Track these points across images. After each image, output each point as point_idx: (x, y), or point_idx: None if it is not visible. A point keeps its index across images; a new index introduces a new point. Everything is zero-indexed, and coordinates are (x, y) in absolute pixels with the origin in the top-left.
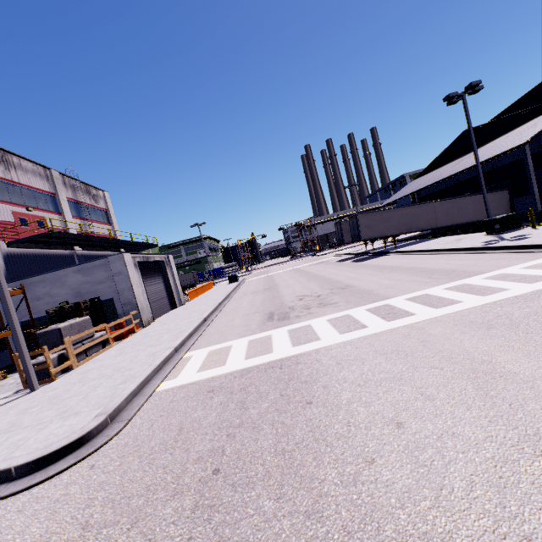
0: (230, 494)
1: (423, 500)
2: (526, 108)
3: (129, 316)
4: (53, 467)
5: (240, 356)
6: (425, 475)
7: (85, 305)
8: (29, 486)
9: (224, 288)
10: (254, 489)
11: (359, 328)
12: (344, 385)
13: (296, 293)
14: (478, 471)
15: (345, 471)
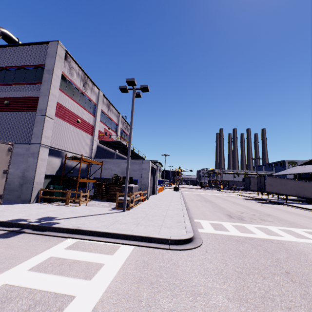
0: (308, 282)
1: None
2: None
3: (146, 191)
4: (185, 245)
5: (236, 230)
6: None
7: (129, 179)
8: (182, 249)
9: (173, 192)
10: None
11: (307, 238)
12: None
13: (233, 209)
14: None
15: None
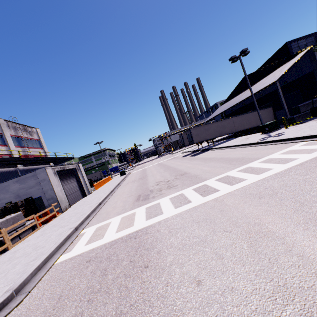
0: None
1: None
2: (275, 62)
3: (51, 207)
4: None
5: (114, 230)
6: None
7: (21, 203)
8: None
9: (117, 179)
10: None
11: (186, 203)
12: (170, 250)
13: (156, 180)
14: None
15: None
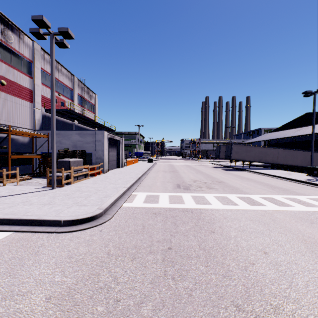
0: (180, 259)
1: (282, 284)
2: None
3: (99, 165)
4: (81, 226)
5: (166, 201)
6: (282, 275)
7: (78, 152)
8: (71, 231)
9: (145, 164)
10: (192, 260)
11: (234, 204)
12: (231, 229)
13: (191, 178)
14: (310, 280)
15: (240, 264)
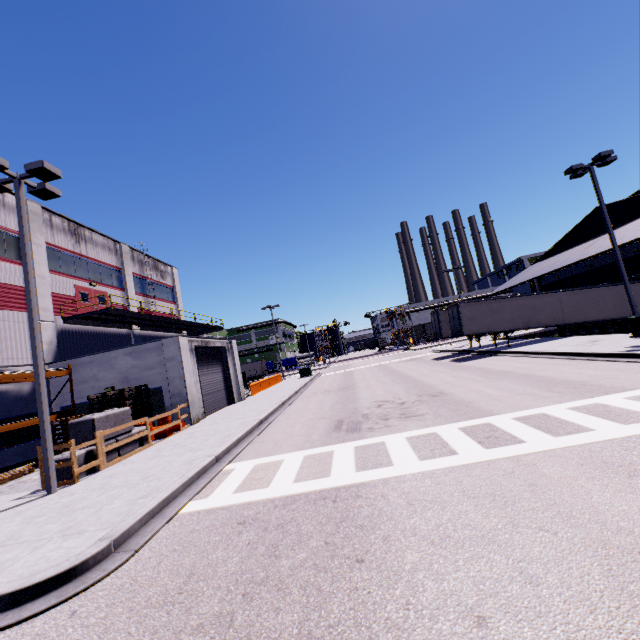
0: None
1: None
2: None
3: (175, 410)
4: (30, 605)
5: (289, 477)
6: None
7: (129, 393)
8: None
9: (294, 383)
10: None
11: (446, 454)
12: (411, 540)
13: (376, 397)
14: None
15: None
